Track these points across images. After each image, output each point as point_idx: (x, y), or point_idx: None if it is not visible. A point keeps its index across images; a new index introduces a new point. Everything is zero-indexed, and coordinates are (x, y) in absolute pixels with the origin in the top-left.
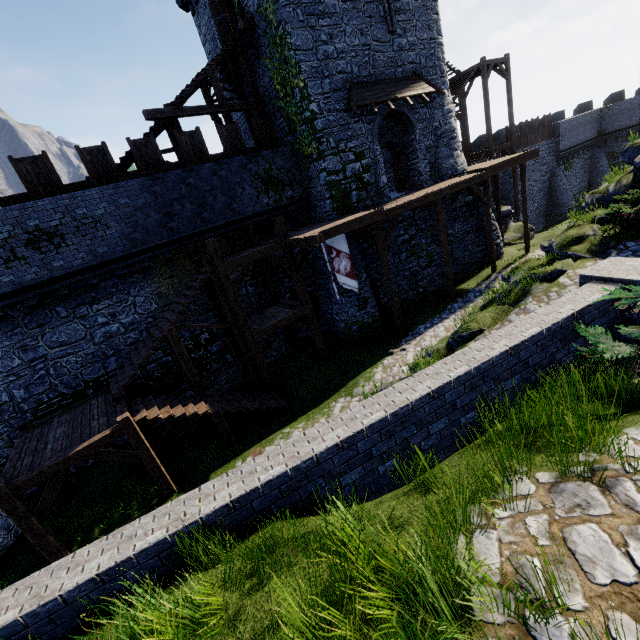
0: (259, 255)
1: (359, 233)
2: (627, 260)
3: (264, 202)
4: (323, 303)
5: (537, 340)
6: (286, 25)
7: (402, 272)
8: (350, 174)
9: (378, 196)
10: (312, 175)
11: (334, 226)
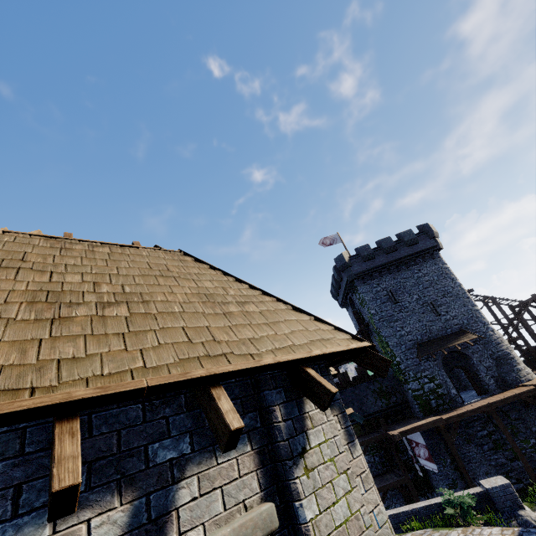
0: (372, 440)
1: (437, 429)
2: (500, 478)
3: (379, 405)
4: (430, 477)
5: (439, 505)
6: (379, 329)
7: (488, 461)
8: (427, 390)
9: (453, 402)
10: (405, 389)
11: (409, 428)
